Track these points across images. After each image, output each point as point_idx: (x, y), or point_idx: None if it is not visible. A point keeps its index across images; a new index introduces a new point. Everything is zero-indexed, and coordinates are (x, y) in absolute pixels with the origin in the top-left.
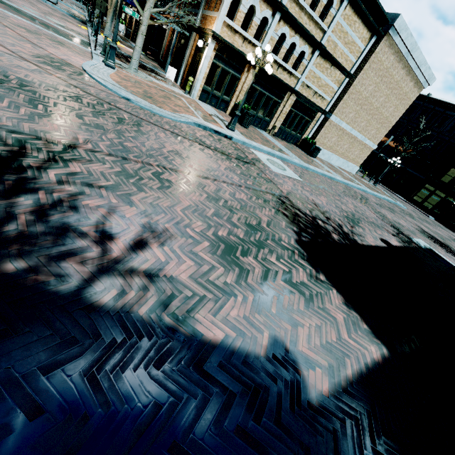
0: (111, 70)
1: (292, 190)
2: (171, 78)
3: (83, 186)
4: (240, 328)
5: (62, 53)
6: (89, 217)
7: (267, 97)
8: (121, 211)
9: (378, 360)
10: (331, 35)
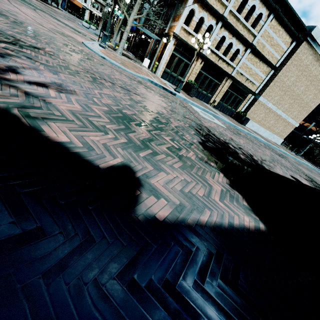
0: (102, 48)
1: (214, 127)
2: (146, 65)
3: (23, 56)
4: (92, 146)
5: (74, 35)
6: (9, 62)
7: (210, 80)
8: (42, 72)
9: (249, 227)
10: (260, 38)
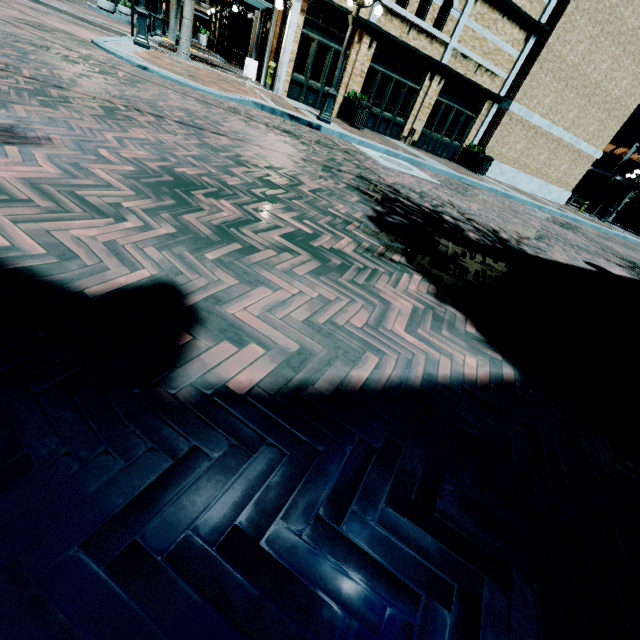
0: (143, 49)
1: (409, 184)
2: (251, 76)
3: None
4: (74, 251)
5: (71, 29)
6: None
7: (397, 83)
8: None
9: (476, 379)
10: None
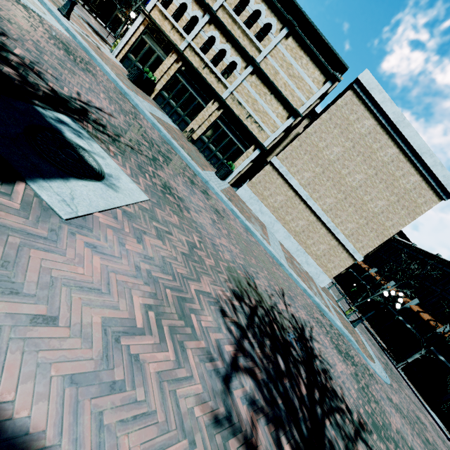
0: None
1: None
2: None
3: None
4: None
5: None
6: None
7: (192, 96)
8: None
9: None
10: (270, 59)
